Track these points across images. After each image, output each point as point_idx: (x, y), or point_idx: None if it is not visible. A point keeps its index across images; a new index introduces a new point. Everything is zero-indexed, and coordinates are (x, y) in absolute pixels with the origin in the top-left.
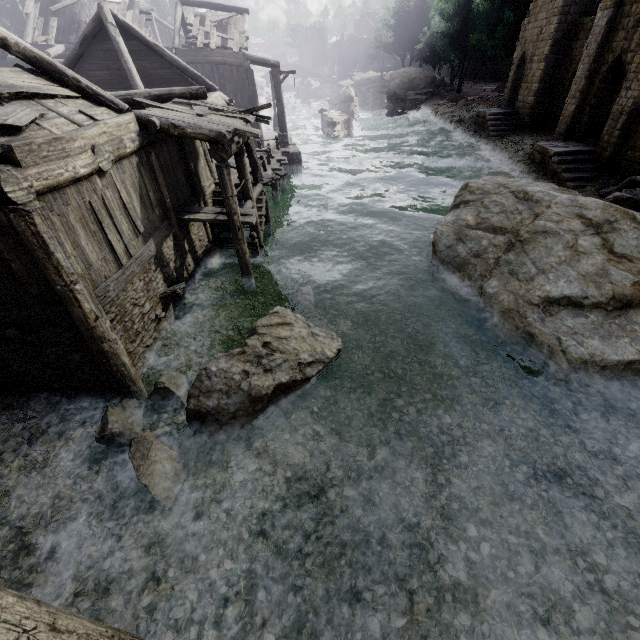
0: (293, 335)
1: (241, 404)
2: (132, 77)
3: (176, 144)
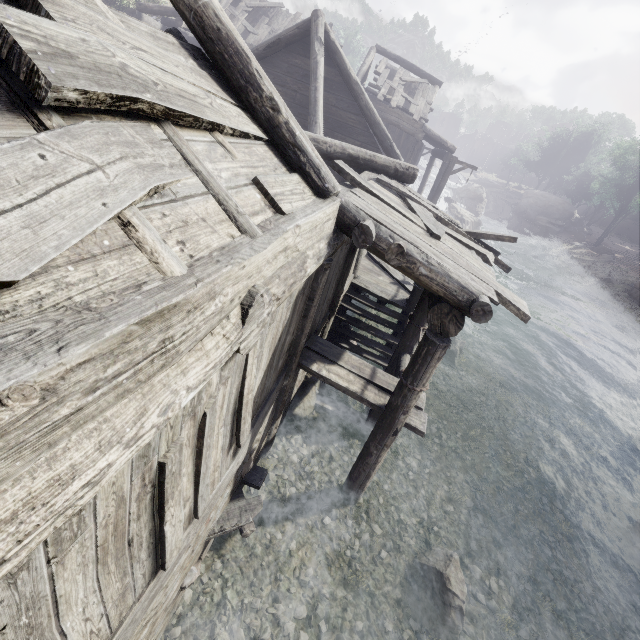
0: None
1: None
2: (315, 110)
3: (350, 240)
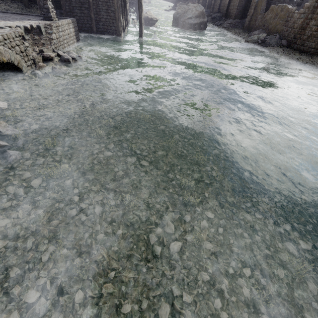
0: (152, 14)
1: (146, 19)
2: None
3: None
